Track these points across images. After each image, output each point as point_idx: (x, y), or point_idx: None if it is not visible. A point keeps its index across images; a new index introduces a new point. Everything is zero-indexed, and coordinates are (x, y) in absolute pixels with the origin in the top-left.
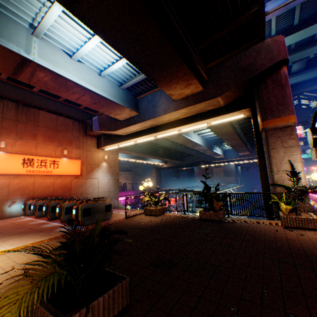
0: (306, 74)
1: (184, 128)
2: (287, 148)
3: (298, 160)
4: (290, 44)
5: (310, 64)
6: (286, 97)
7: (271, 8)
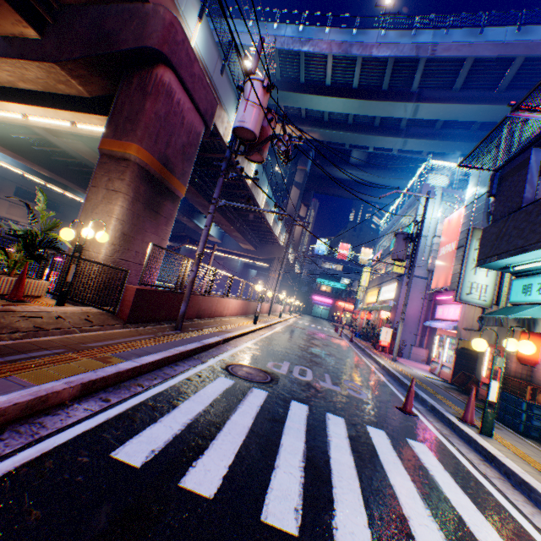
0: (364, 173)
1: (30, 112)
2: (111, 192)
3: (114, 215)
4: (344, 112)
5: (372, 163)
6: (143, 114)
7: (334, 40)
